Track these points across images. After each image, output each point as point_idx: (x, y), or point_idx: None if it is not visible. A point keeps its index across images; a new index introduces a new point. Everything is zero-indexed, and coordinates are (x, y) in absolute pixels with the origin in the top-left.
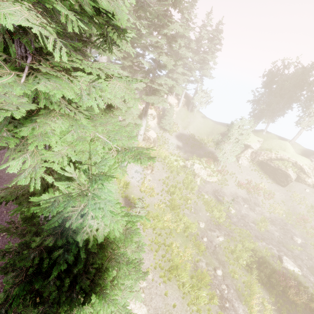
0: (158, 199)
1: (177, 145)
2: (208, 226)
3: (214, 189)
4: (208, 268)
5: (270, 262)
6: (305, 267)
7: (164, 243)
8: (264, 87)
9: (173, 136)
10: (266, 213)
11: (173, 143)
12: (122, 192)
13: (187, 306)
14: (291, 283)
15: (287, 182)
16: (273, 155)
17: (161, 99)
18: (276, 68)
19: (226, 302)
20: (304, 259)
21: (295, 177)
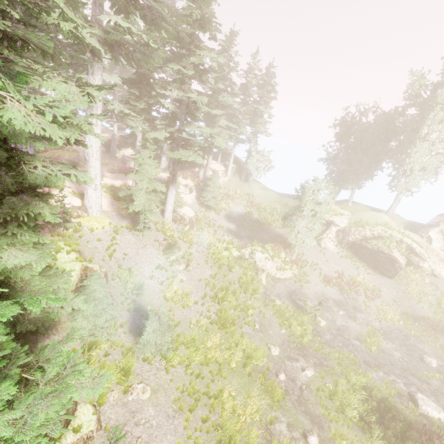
0: (197, 311)
1: (229, 229)
2: (285, 352)
3: (289, 290)
4: (293, 434)
5: (398, 407)
6: None
7: (206, 392)
8: (339, 141)
9: (221, 216)
10: (374, 322)
11: (222, 226)
12: (130, 302)
13: None
14: None
15: (395, 270)
16: (367, 232)
17: (192, 152)
18: (351, 117)
19: None
20: None
21: (404, 261)
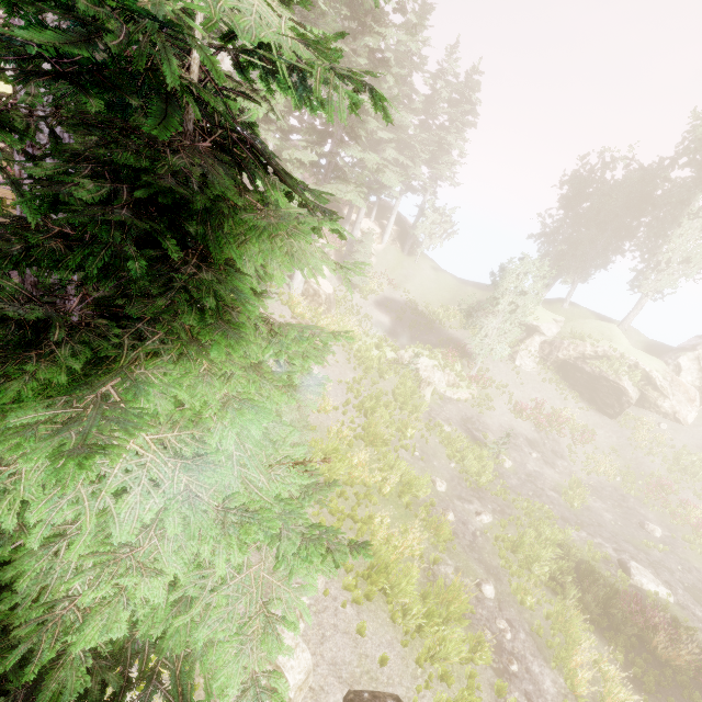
0: (336, 420)
1: (379, 322)
2: (454, 490)
3: (463, 416)
4: (462, 580)
5: (602, 574)
6: (681, 586)
7: (352, 515)
8: (566, 204)
9: (370, 302)
10: (580, 474)
11: (371, 317)
12: None
13: (416, 666)
14: (657, 617)
15: (621, 407)
16: (587, 348)
17: (352, 188)
18: (590, 167)
19: (511, 662)
20: (675, 569)
21: (636, 395)
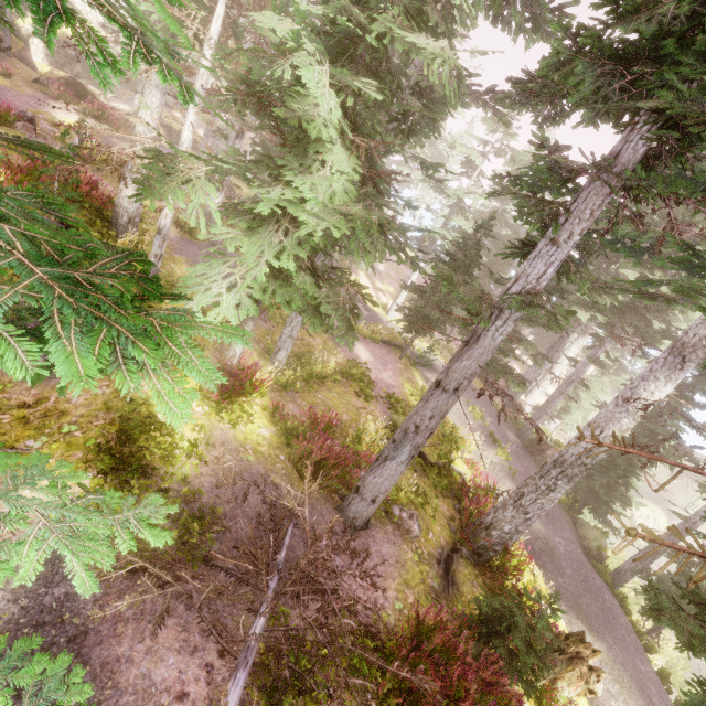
0: None
1: None
2: None
3: (670, 567)
4: None
5: None
6: None
7: None
8: None
9: None
10: None
11: None
12: None
13: None
14: None
15: None
16: None
17: None
18: None
19: None
20: None
21: None
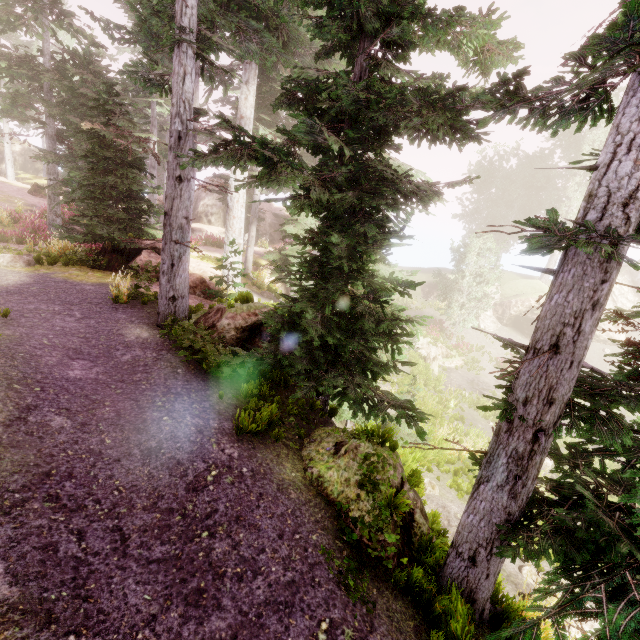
0: None
1: None
2: None
3: (467, 380)
4: None
5: None
6: None
7: None
8: (480, 192)
9: None
10: None
11: None
12: None
13: None
14: None
15: None
16: (531, 301)
17: None
18: (492, 161)
19: None
20: None
21: None
